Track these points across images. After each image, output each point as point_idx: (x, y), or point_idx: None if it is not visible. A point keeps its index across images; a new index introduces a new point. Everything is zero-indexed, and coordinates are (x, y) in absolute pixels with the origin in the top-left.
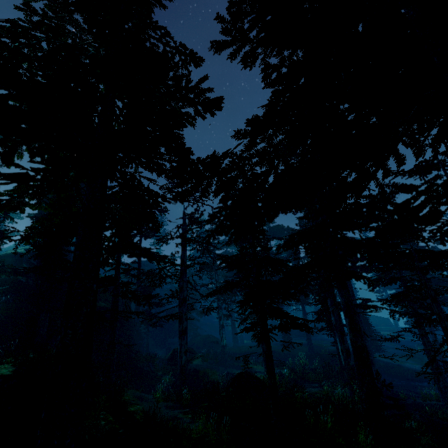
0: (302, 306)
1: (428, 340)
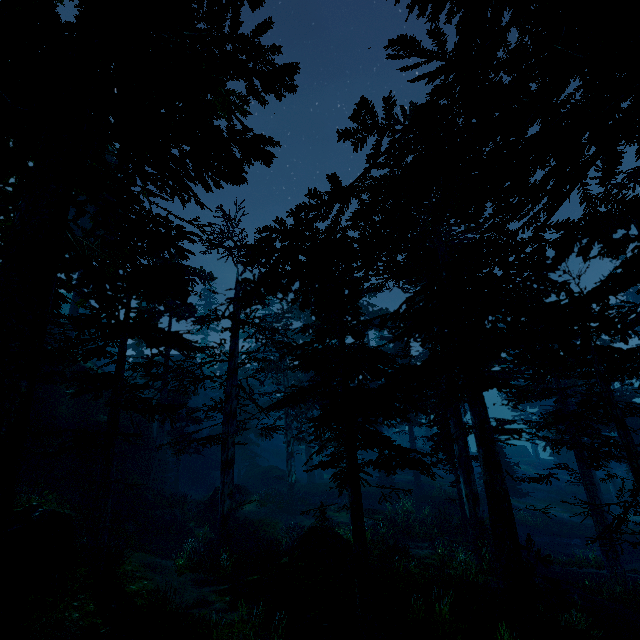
0: (409, 427)
1: (593, 482)
